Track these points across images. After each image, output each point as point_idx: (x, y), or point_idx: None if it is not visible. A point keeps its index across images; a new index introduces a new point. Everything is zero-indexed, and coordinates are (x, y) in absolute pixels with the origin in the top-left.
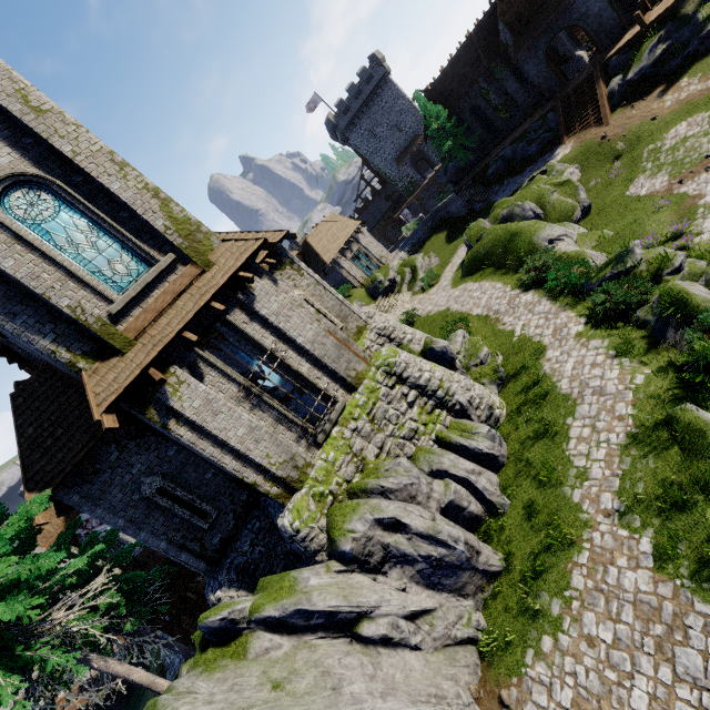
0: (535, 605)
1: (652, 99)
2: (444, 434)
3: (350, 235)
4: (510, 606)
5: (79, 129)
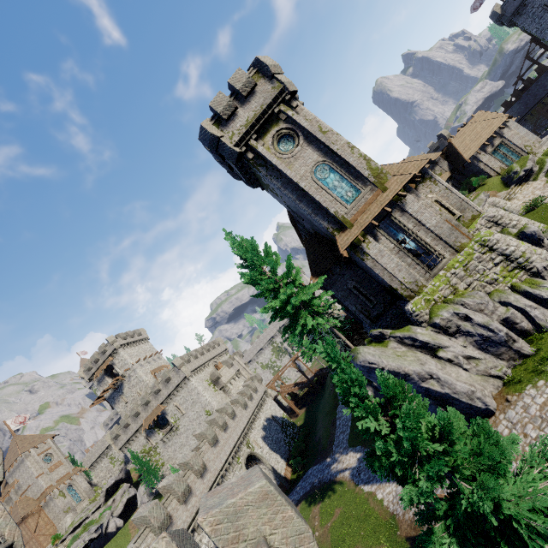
0: (540, 367)
1: None
2: (516, 284)
3: (492, 132)
4: (528, 368)
5: (337, 136)
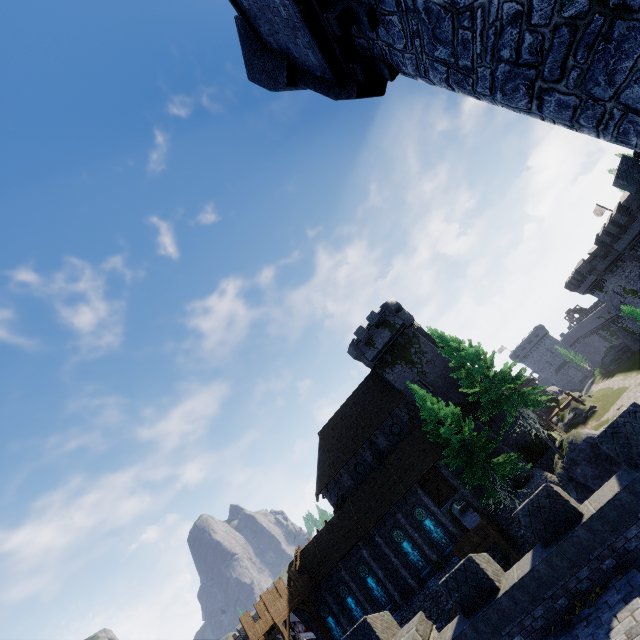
0: None
1: (581, 427)
2: None
3: None
4: None
5: None
